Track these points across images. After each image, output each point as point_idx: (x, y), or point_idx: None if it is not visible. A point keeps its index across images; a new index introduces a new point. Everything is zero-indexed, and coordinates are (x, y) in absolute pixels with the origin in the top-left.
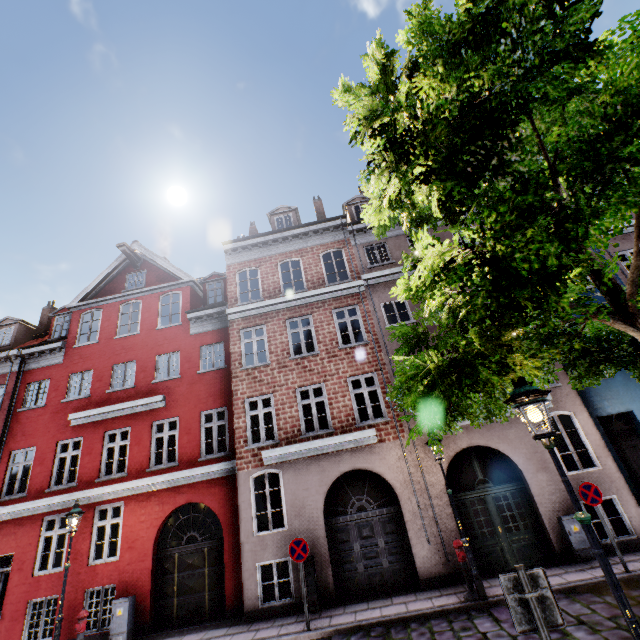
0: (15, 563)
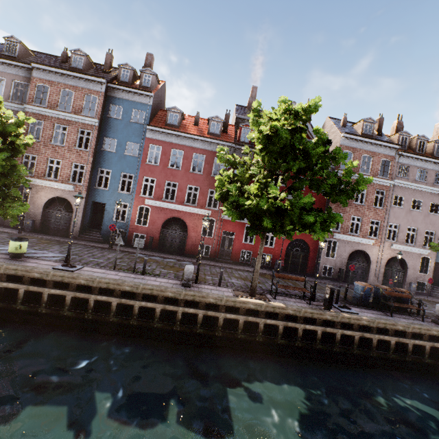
0: (236, 236)
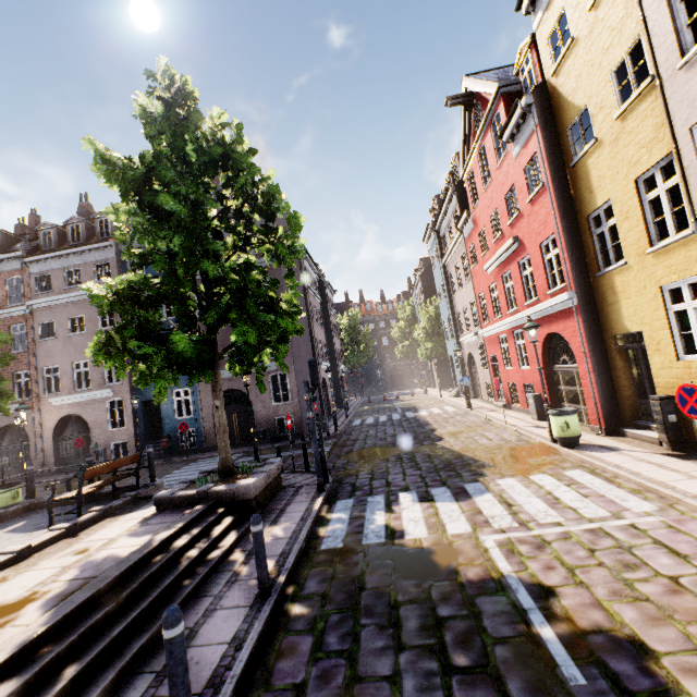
0: None
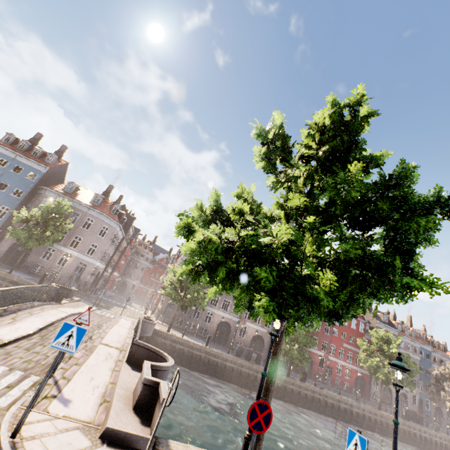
0: (333, 369)
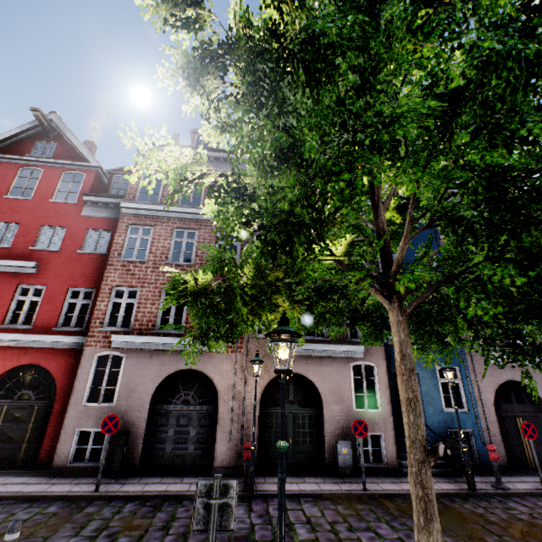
0: None
